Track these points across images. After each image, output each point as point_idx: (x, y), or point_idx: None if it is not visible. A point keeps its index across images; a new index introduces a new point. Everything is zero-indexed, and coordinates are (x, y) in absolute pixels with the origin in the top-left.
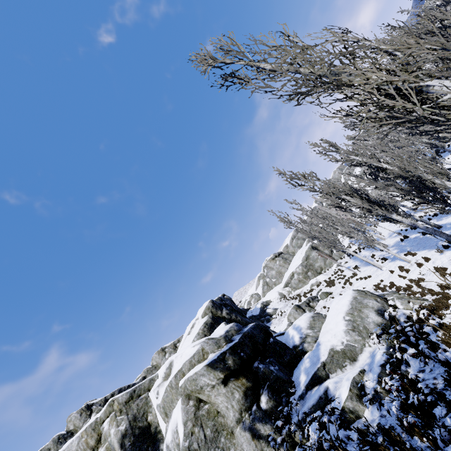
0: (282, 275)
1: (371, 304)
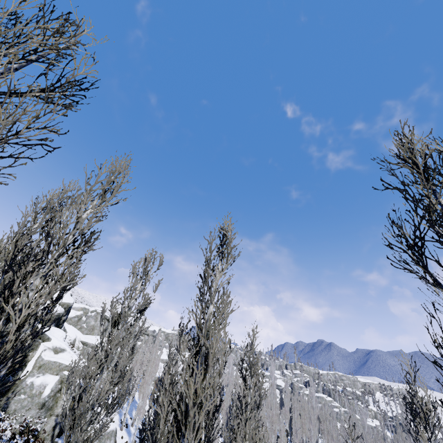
0: (91, 331)
1: (112, 442)
